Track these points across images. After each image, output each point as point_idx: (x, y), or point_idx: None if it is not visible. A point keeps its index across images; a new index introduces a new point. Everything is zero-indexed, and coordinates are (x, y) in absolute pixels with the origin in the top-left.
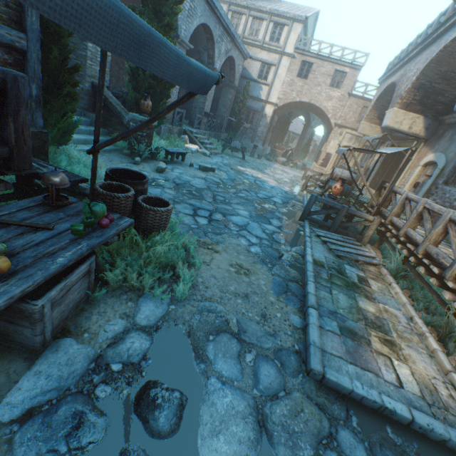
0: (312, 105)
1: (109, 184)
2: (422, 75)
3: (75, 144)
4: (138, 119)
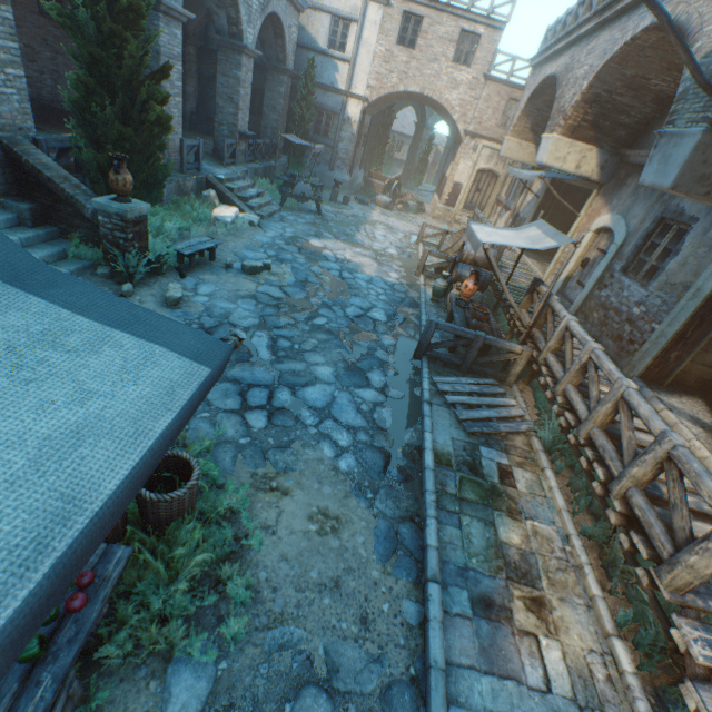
0: (426, 98)
1: None
2: (597, 81)
3: None
4: (112, 210)
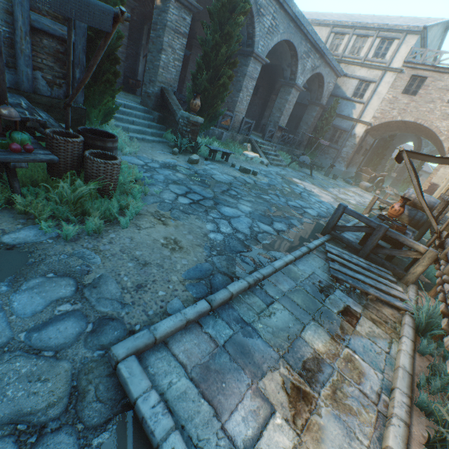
0: (419, 126)
1: (68, 133)
2: None
3: (130, 132)
4: (185, 116)
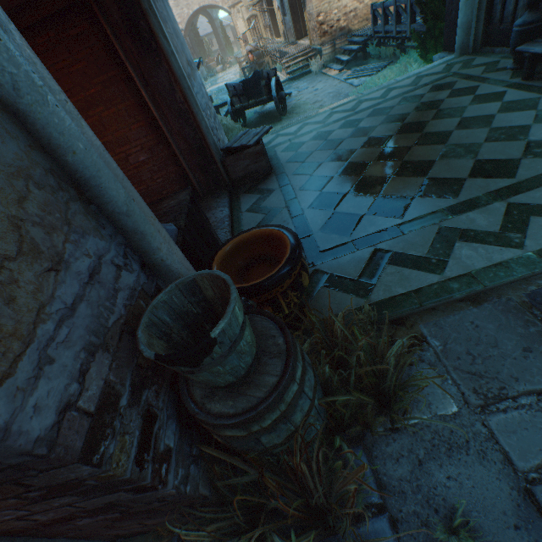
0: (203, 7)
1: None
2: None
3: None
4: None
